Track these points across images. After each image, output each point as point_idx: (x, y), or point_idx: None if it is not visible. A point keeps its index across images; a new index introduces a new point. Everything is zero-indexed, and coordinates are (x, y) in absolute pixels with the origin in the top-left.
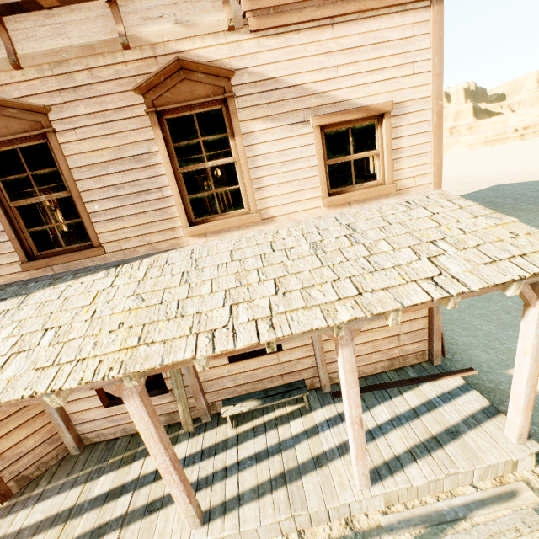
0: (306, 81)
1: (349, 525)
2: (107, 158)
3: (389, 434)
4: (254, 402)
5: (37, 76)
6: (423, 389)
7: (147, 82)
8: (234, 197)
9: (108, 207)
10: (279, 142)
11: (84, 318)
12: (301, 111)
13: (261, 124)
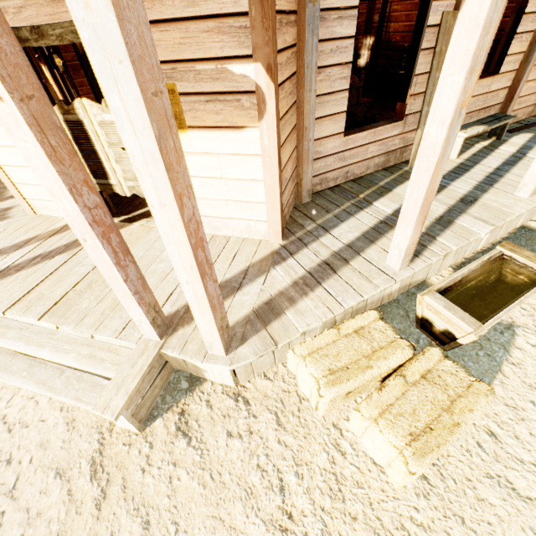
0: None
1: None
2: None
3: None
4: (481, 126)
5: None
6: None
7: None
8: None
9: None
10: None
11: None
12: None
13: None
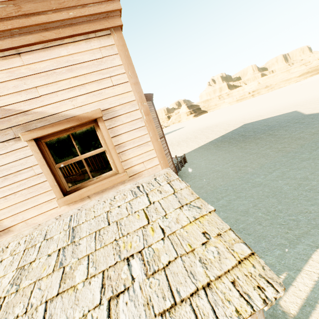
0: (6, 103)
1: None
2: None
3: None
4: None
5: None
6: None
7: None
8: None
9: None
10: None
11: None
12: (10, 129)
13: None
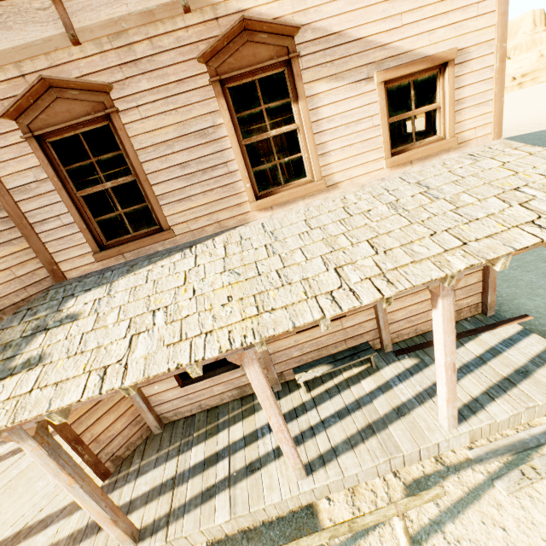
0: (370, 33)
1: (439, 462)
2: (172, 136)
3: (462, 381)
4: (325, 367)
5: (96, 51)
6: (483, 338)
7: (211, 47)
8: (295, 166)
9: (175, 188)
10: (342, 103)
11: (187, 297)
12: (365, 67)
13: (325, 84)
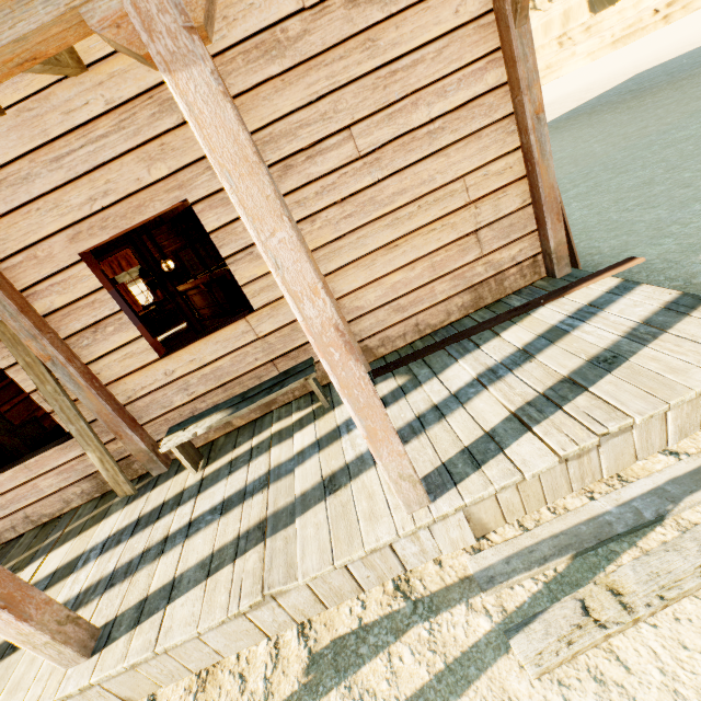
0: None
1: (401, 592)
2: None
3: (473, 402)
4: (219, 416)
5: None
6: (539, 316)
7: None
8: None
9: None
10: None
11: None
12: None
13: None
